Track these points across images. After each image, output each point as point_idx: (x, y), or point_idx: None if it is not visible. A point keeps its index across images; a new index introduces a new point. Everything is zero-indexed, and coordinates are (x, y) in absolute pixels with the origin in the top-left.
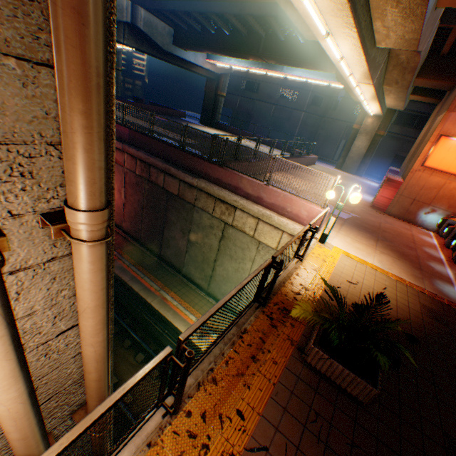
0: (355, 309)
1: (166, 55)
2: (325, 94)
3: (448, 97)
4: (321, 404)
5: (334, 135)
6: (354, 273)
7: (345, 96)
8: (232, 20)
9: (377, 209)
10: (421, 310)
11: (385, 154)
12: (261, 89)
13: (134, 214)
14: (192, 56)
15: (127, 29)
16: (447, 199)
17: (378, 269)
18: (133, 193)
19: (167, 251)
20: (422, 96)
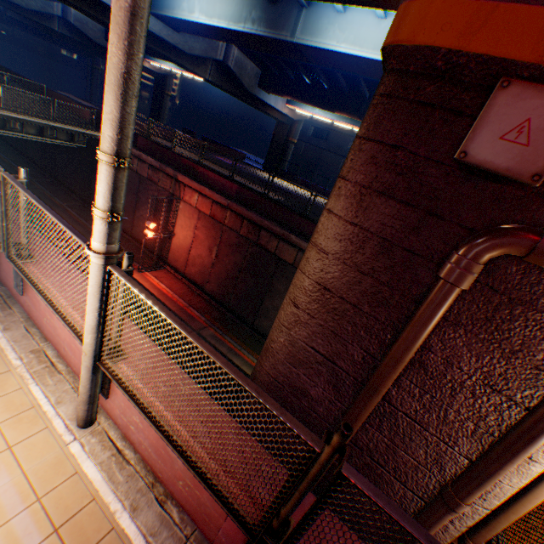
0: None
1: (246, 95)
2: None
3: None
4: None
5: None
6: None
7: None
8: (339, 78)
9: None
10: None
11: None
12: (330, 138)
13: (225, 275)
14: (273, 100)
15: (214, 66)
16: None
17: None
18: (229, 253)
19: (263, 321)
20: None
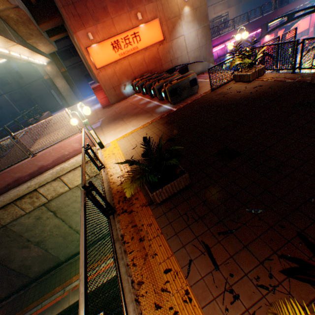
0: (145, 156)
1: None
2: (3, 73)
3: (67, 27)
4: (182, 207)
5: (43, 91)
6: (131, 143)
7: (18, 65)
8: None
9: (107, 106)
10: (164, 126)
11: (80, 80)
12: None
13: None
14: None
15: None
16: (123, 76)
17: (136, 130)
18: None
19: (34, 270)
20: (56, 35)
